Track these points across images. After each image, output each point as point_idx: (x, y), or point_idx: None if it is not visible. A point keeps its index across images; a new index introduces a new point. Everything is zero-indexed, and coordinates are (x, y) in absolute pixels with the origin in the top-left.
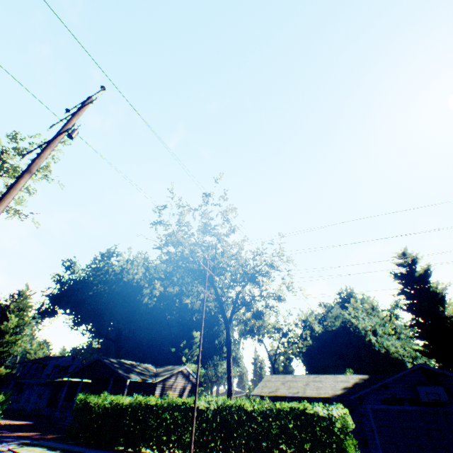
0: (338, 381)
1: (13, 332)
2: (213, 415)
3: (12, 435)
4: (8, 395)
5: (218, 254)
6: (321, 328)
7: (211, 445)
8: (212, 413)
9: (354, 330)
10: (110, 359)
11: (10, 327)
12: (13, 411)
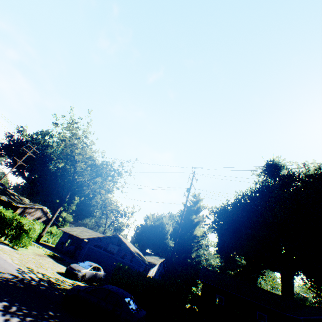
0: None
1: None
2: None
3: None
4: None
5: (77, 153)
6: None
7: None
8: None
9: (162, 229)
10: None
11: None
12: None
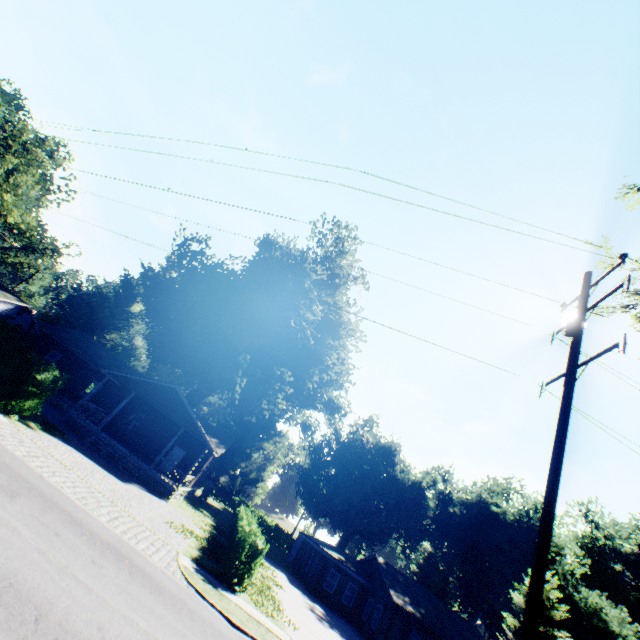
0: None
1: None
2: None
3: None
4: None
5: None
6: None
7: None
8: None
9: None
10: None
11: None
12: None
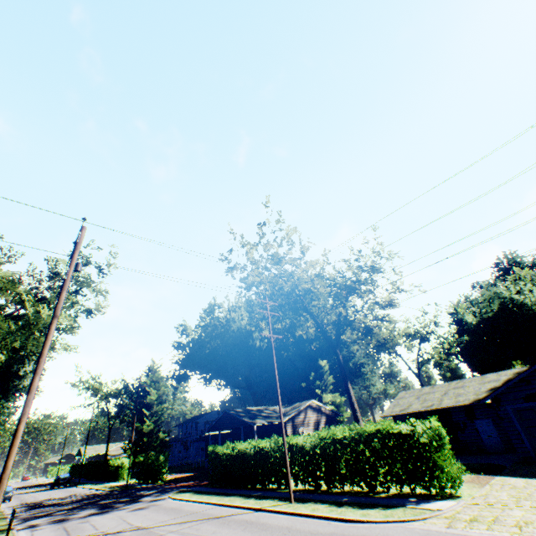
0: (485, 383)
1: (158, 402)
2: (311, 448)
3: (176, 486)
4: (166, 455)
5: (298, 281)
6: (477, 316)
7: (316, 474)
8: (311, 446)
9: (520, 310)
10: (235, 410)
11: (147, 401)
12: (186, 466)
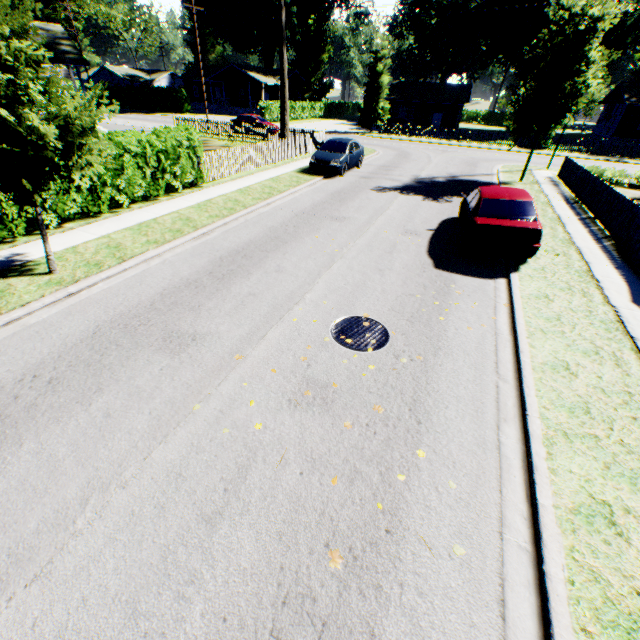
0: None
1: None
2: None
3: None
4: None
5: None
6: None
7: None
8: None
9: None
10: None
11: None
12: None
